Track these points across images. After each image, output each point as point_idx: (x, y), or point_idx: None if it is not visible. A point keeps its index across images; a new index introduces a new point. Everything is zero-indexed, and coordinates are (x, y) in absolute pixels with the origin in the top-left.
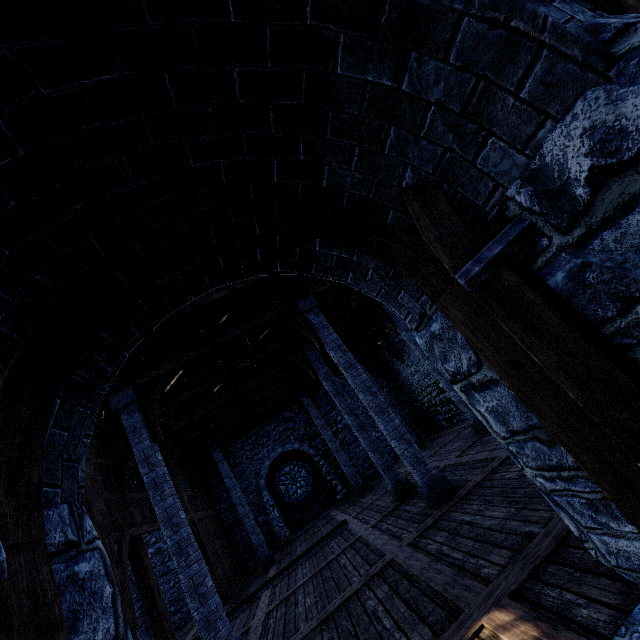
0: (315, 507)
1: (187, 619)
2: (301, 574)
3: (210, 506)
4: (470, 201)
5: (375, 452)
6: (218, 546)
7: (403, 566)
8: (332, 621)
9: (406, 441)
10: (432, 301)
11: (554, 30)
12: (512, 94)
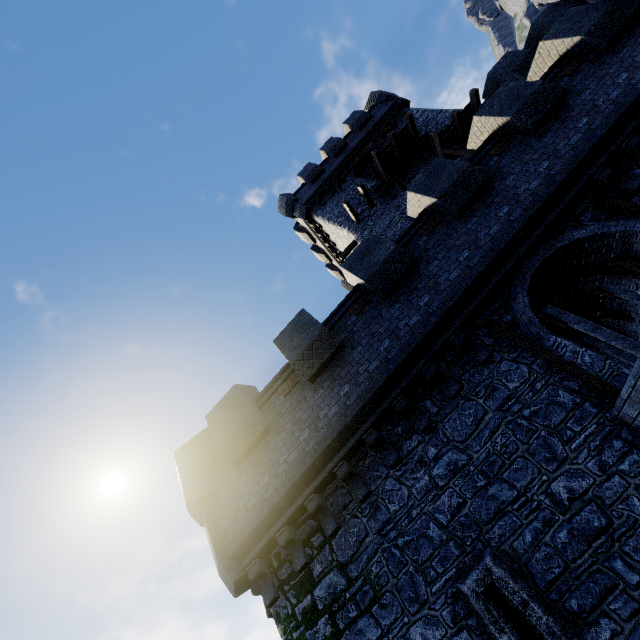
0: None
1: None
2: None
3: None
4: (636, 255)
5: None
6: None
7: None
8: None
9: None
10: (638, 279)
11: (639, 232)
12: (635, 239)
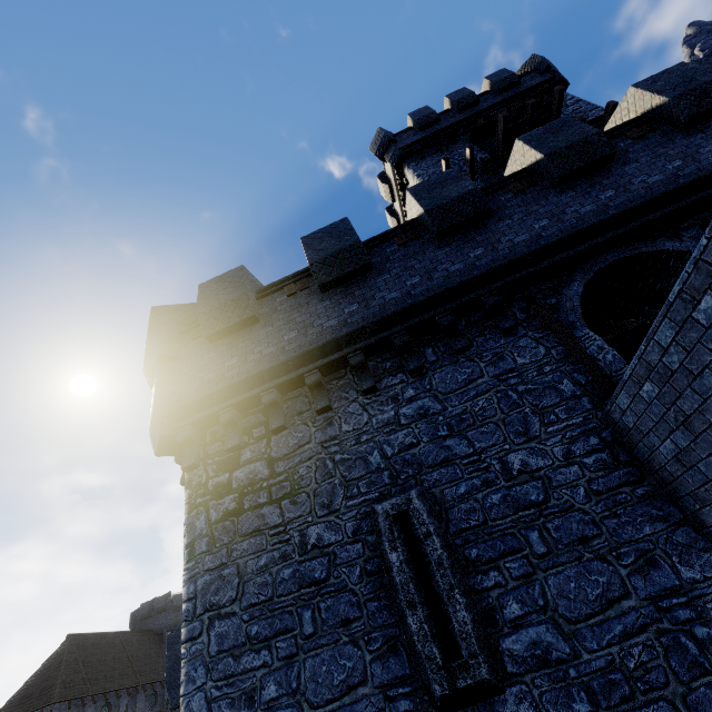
0: None
1: None
2: None
3: None
4: None
5: None
6: None
7: None
8: None
9: None
10: None
11: None
12: None
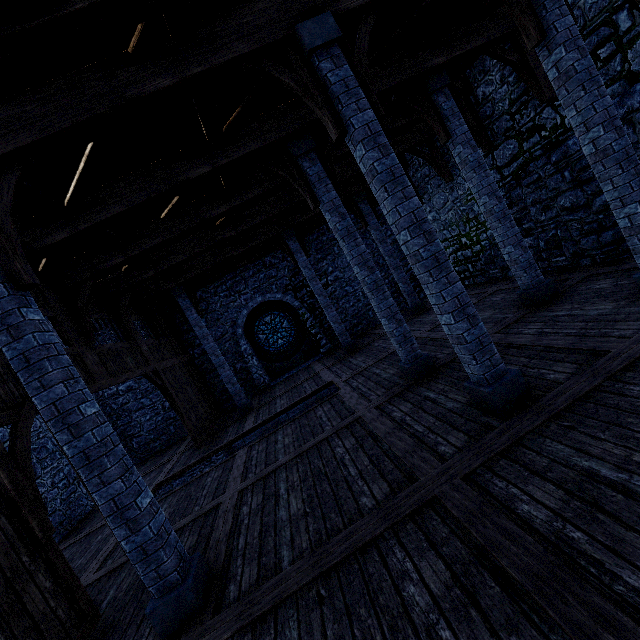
0: (296, 357)
1: (167, 445)
2: (282, 444)
3: (181, 352)
4: None
5: (391, 320)
6: (191, 392)
7: (471, 532)
8: (338, 588)
9: (469, 317)
10: None
11: None
12: None
